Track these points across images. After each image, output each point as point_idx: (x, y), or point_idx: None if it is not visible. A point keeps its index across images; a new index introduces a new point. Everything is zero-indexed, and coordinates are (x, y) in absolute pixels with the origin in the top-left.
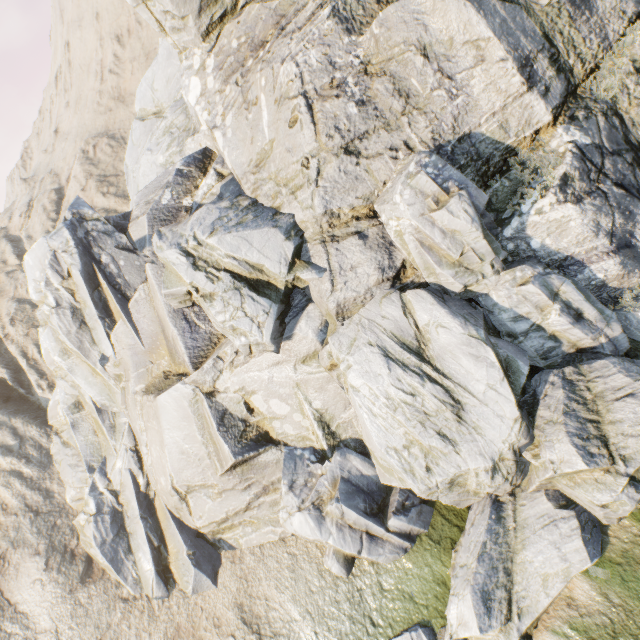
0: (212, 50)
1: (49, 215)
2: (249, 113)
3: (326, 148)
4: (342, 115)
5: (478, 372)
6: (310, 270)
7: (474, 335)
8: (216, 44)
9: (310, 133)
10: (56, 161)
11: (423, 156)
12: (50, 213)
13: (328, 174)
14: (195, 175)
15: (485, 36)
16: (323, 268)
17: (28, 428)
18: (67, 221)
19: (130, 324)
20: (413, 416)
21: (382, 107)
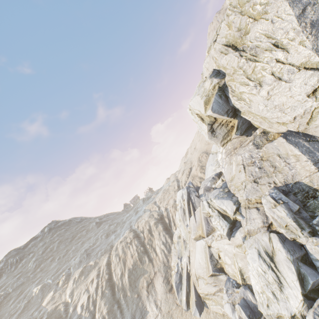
0: (224, 148)
1: (187, 176)
2: (230, 166)
3: (248, 180)
4: (253, 171)
5: (288, 273)
6: (240, 216)
7: (288, 258)
8: (225, 147)
9: (243, 175)
10: (192, 158)
11: (271, 190)
12: (187, 175)
13: (248, 187)
14: (216, 179)
15: (298, 154)
16: (244, 216)
17: (168, 239)
18: (186, 187)
19: (194, 217)
20: (264, 280)
21: (266, 170)
